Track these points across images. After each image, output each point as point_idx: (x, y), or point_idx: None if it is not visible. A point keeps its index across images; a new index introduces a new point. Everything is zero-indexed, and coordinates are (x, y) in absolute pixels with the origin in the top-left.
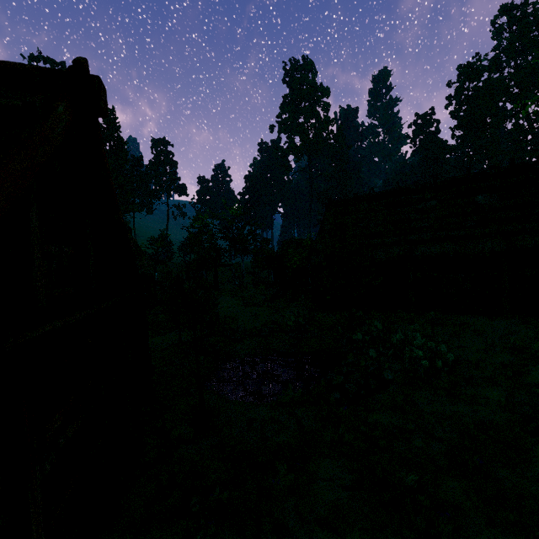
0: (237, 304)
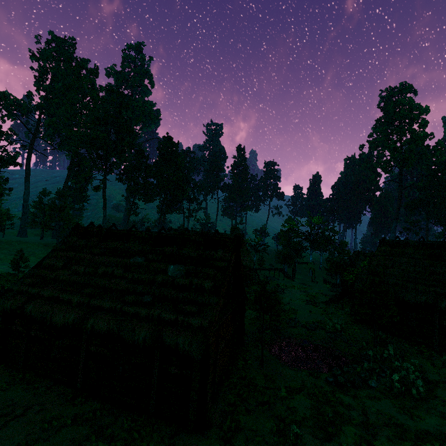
0: (302, 299)
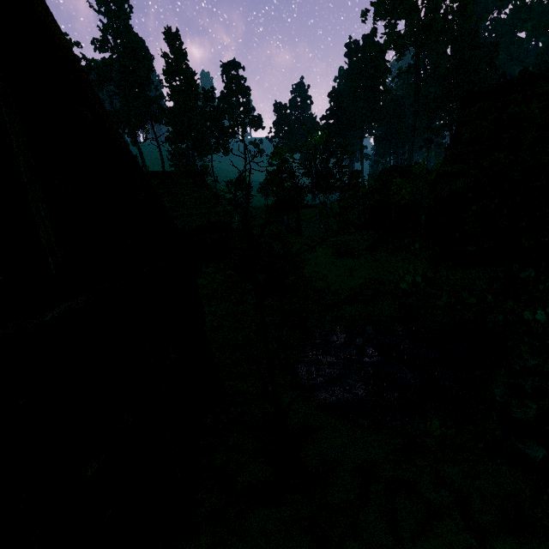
0: (325, 254)
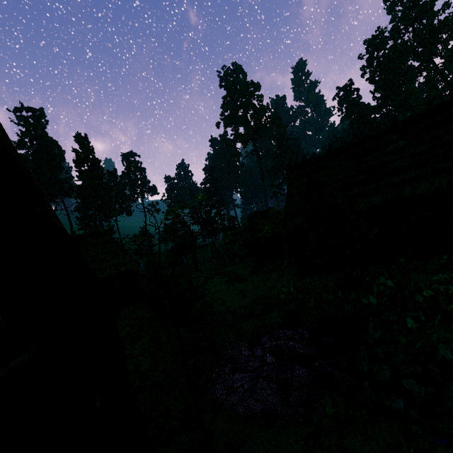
0: (220, 282)
